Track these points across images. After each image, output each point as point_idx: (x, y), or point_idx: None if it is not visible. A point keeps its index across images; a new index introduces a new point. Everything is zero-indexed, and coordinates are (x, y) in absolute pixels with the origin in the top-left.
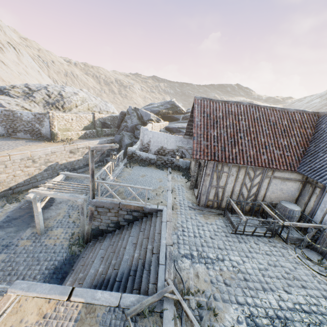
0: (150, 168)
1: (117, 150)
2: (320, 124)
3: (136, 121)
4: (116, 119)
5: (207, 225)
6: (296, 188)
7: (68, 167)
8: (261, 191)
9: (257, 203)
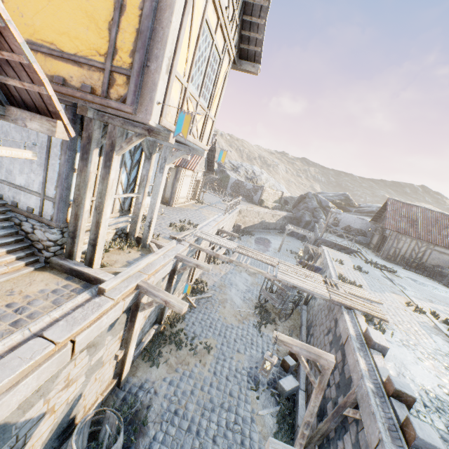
0: (339, 237)
1: (296, 224)
2: None
3: (315, 204)
4: (293, 199)
5: (387, 263)
6: (448, 260)
7: (267, 226)
8: (424, 257)
9: (420, 261)
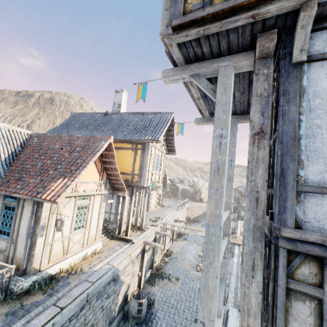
0: None
1: None
2: None
3: (237, 195)
4: None
5: None
6: None
7: None
8: None
9: None
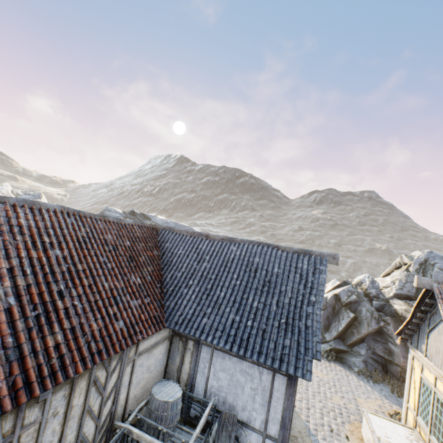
0: None
1: None
2: (164, 242)
3: None
4: None
5: None
6: (164, 351)
7: None
8: (121, 397)
9: (121, 434)
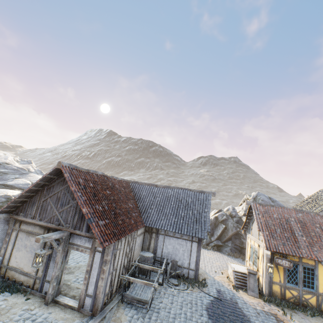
0: None
1: None
2: (134, 188)
3: None
4: None
5: None
6: (142, 238)
7: None
8: (132, 253)
9: (135, 265)
